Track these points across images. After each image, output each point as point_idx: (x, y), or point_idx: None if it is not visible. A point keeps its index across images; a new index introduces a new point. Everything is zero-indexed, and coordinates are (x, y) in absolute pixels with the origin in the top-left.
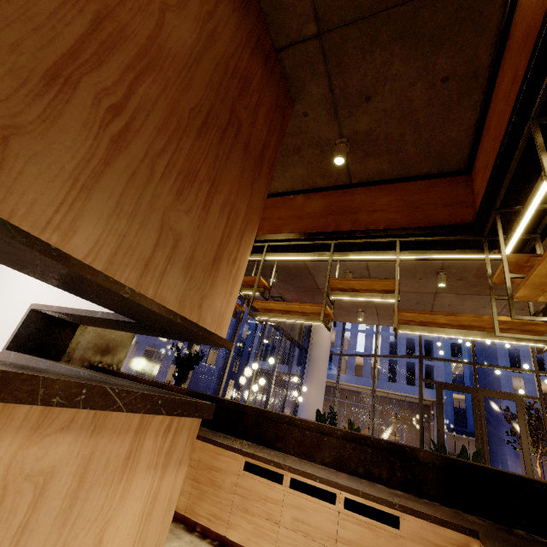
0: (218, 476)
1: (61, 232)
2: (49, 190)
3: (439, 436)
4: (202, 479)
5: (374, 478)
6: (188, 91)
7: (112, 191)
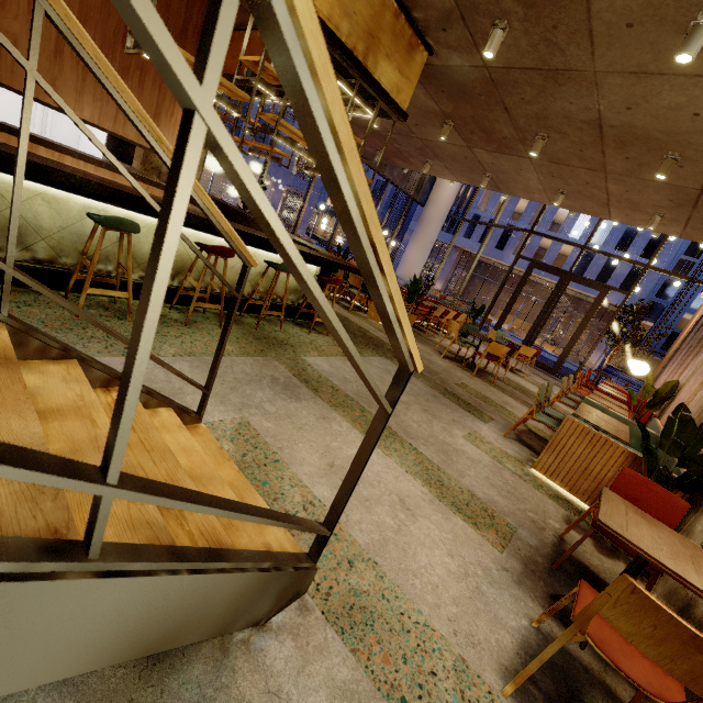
0: None
1: (80, 111)
2: (71, 97)
3: (507, 308)
4: None
5: None
6: (109, 20)
7: (90, 91)
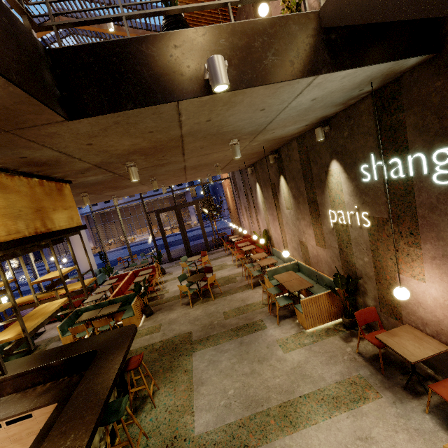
0: None
1: None
2: None
3: (164, 240)
4: None
5: (38, 384)
6: None
7: None
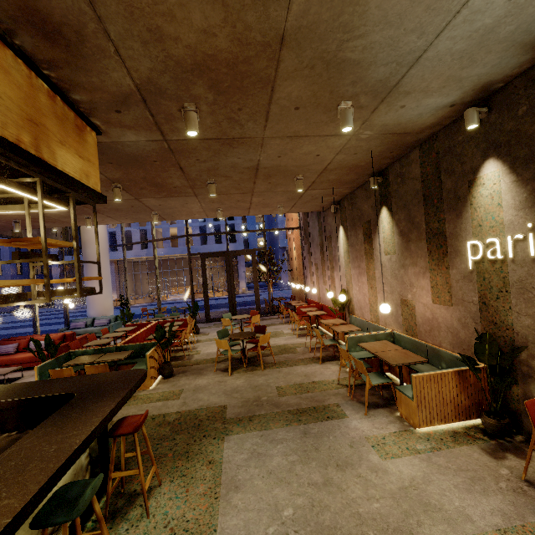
0: None
1: None
2: None
3: (205, 293)
4: None
5: None
6: None
7: None
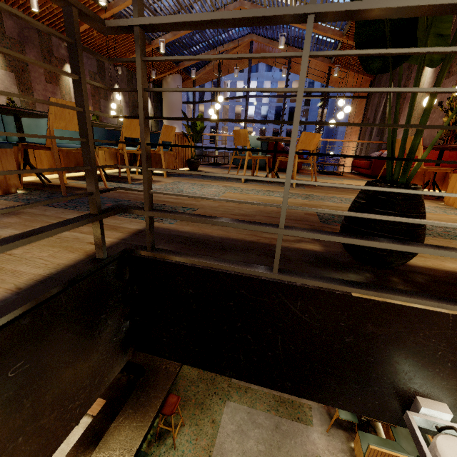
0: None
1: None
2: None
3: None
4: None
5: None
6: None
7: None
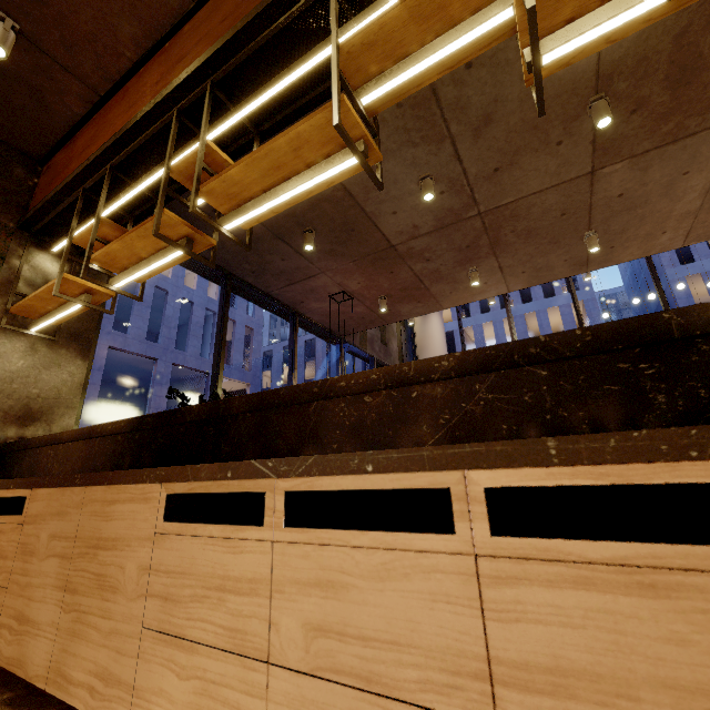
0: (110, 560)
1: None
2: None
3: None
4: (79, 580)
5: None
6: None
7: None
